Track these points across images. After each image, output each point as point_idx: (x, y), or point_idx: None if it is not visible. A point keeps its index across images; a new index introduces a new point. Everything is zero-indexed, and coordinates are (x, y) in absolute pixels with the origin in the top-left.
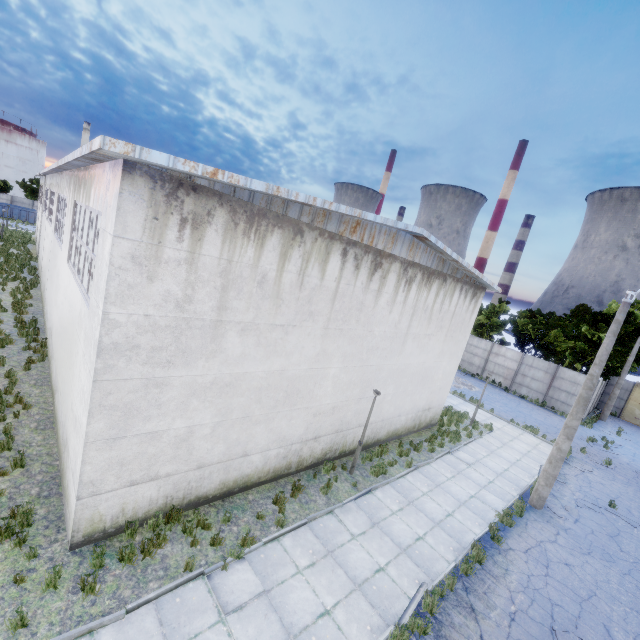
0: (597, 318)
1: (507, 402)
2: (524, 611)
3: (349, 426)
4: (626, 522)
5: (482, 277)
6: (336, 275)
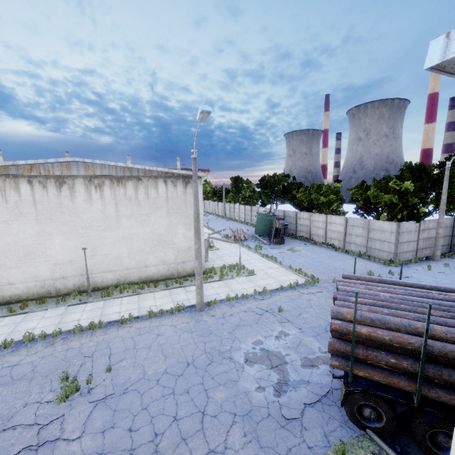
0: (414, 170)
1: (319, 257)
2: (81, 348)
3: (93, 272)
4: (277, 320)
5: (170, 171)
6: (30, 193)
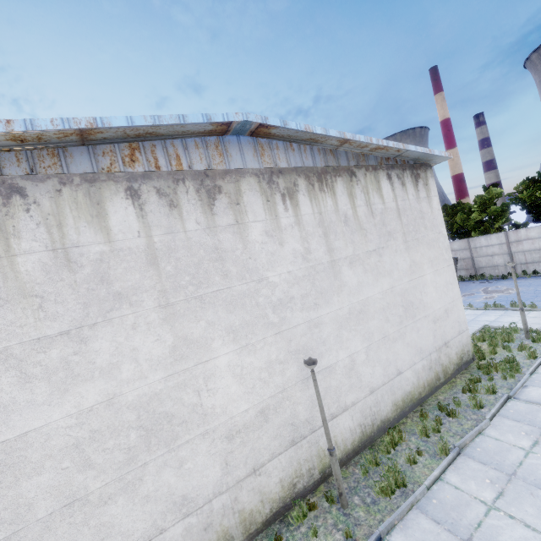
0: None
1: None
2: None
3: (312, 425)
4: None
5: (405, 147)
6: (136, 228)
